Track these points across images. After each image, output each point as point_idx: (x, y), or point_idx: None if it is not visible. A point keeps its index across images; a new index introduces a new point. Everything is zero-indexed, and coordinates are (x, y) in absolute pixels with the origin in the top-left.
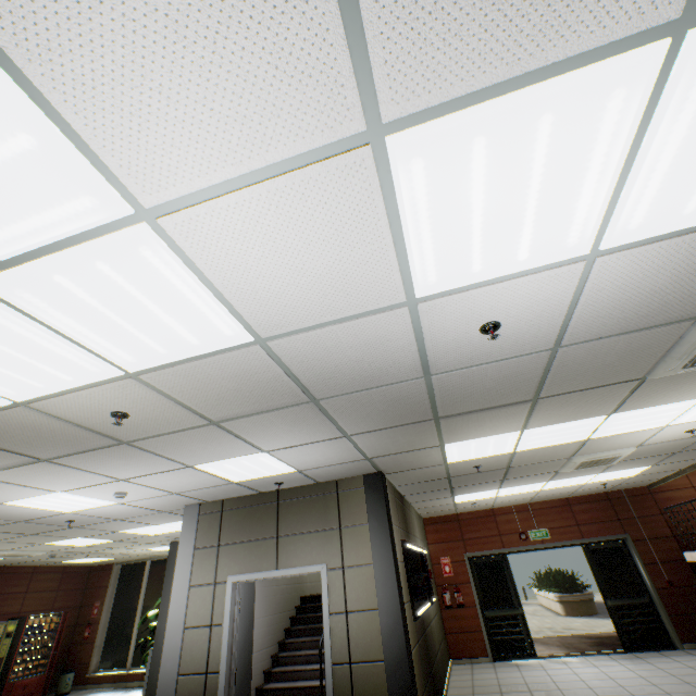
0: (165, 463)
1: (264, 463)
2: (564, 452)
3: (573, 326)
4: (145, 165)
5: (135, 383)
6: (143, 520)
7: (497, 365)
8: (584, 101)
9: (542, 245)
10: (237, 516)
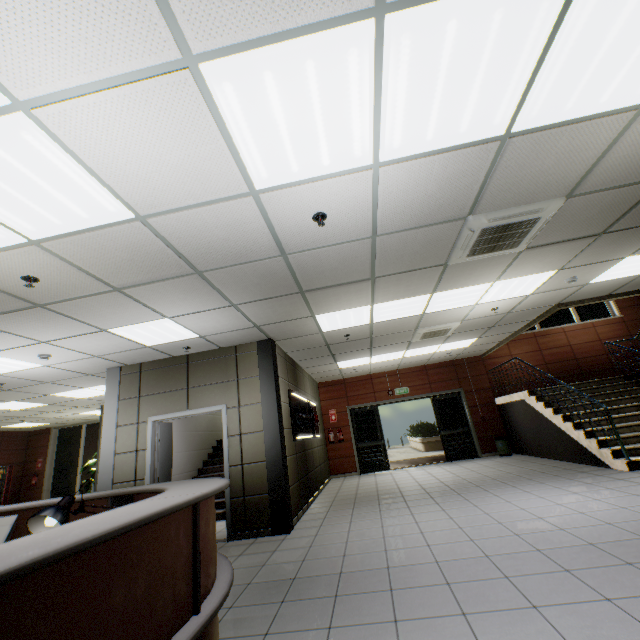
0: (81, 327)
1: (170, 329)
2: (410, 325)
3: (381, 220)
4: (13, 67)
5: (39, 250)
6: (71, 383)
7: (335, 249)
8: (332, 54)
9: (337, 155)
10: (154, 374)
